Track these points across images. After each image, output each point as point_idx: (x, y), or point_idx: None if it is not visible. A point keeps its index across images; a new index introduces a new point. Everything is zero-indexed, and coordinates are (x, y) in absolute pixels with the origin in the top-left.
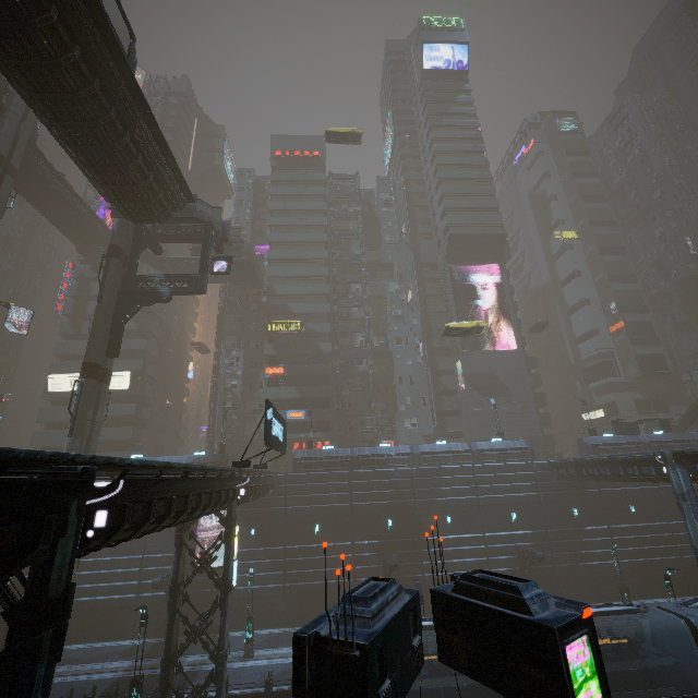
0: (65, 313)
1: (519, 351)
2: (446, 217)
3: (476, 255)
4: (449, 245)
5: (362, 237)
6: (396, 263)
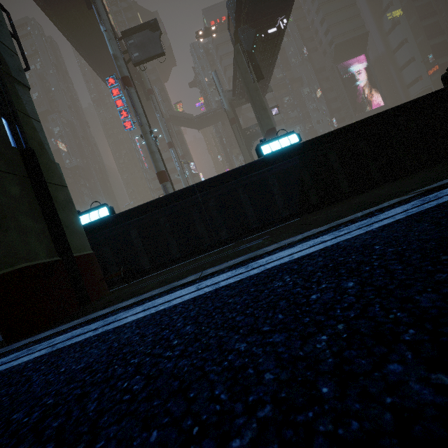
0: (147, 167)
1: (385, 105)
2: (330, 33)
3: (350, 53)
4: (335, 52)
5: (282, 65)
6: (304, 75)
